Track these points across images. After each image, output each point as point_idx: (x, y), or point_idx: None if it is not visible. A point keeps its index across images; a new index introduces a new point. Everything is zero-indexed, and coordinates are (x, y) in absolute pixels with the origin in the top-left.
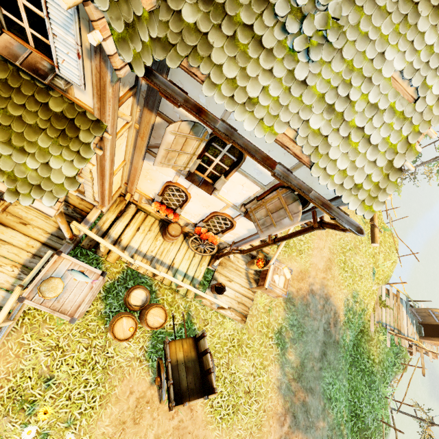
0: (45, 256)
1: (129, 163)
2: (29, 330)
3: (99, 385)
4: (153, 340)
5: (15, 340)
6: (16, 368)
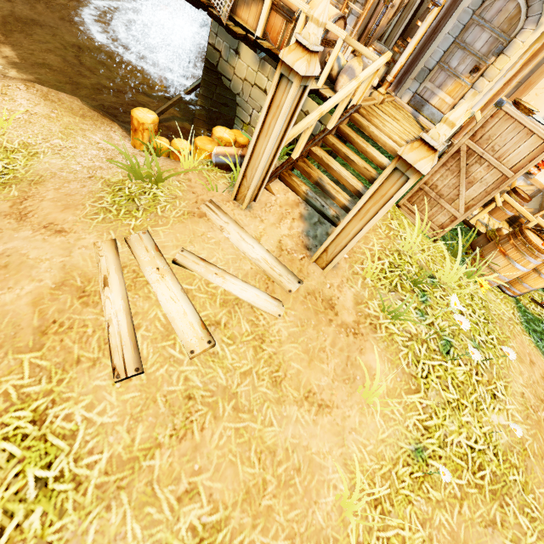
0: (471, 111)
1: (514, 85)
2: (394, 218)
3: (489, 323)
4: (522, 314)
5: (382, 221)
6: (389, 247)
